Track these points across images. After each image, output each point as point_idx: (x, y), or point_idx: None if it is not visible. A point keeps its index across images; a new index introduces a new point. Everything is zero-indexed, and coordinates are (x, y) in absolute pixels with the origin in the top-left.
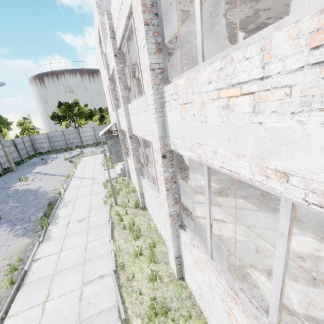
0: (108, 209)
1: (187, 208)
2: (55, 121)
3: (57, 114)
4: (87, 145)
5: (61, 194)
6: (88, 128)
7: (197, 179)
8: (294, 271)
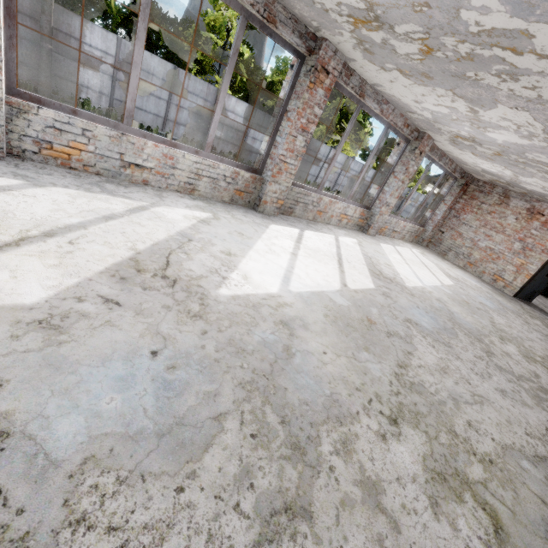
0: None
1: (273, 159)
2: None
3: None
4: None
5: None
6: None
7: (418, 276)
8: (205, 236)
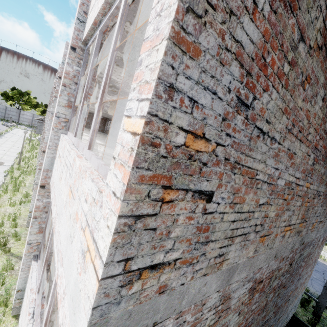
0: (25, 142)
1: None
2: (4, 97)
3: (8, 94)
4: (22, 124)
5: (3, 134)
6: (29, 113)
7: None
8: None
